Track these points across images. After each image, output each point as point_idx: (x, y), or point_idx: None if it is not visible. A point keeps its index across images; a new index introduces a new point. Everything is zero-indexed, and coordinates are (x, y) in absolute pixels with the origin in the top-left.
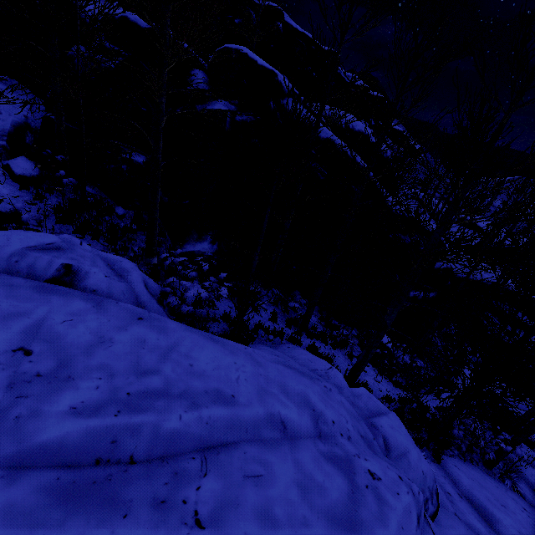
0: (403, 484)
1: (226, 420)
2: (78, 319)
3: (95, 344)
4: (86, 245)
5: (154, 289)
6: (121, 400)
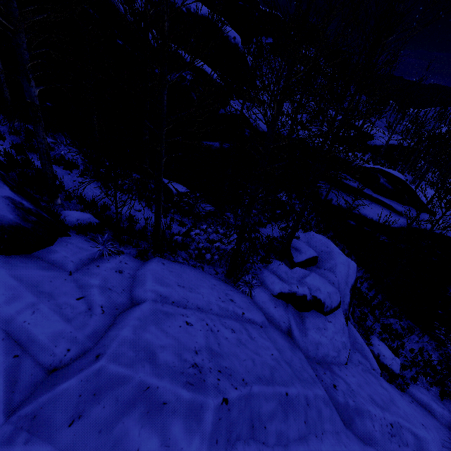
0: None
1: None
2: None
3: None
4: None
5: None
6: None
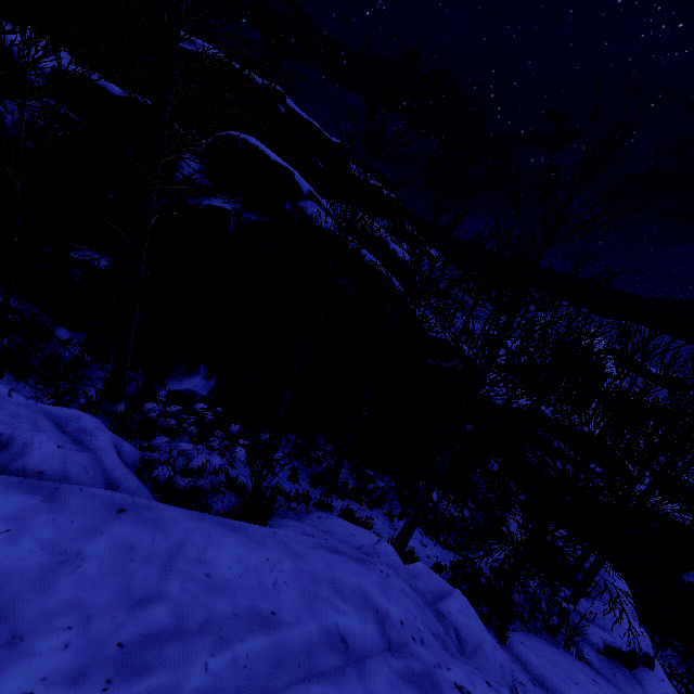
0: (493, 692)
1: (269, 654)
2: (20, 527)
3: (53, 567)
4: (18, 396)
5: (130, 456)
6: (110, 660)
